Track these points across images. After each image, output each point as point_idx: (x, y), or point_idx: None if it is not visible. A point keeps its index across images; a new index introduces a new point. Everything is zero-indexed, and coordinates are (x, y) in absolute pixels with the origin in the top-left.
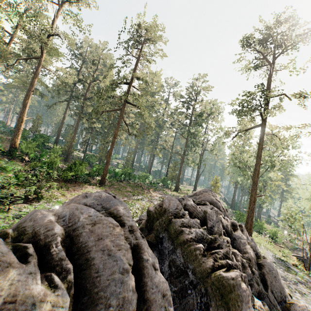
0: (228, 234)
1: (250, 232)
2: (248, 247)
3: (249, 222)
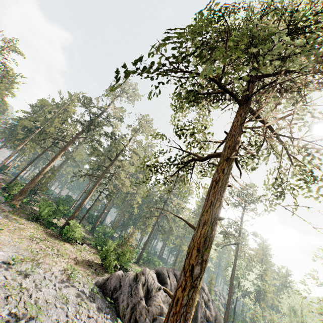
0: (205, 302)
1: (226, 320)
2: (212, 309)
3: (226, 312)
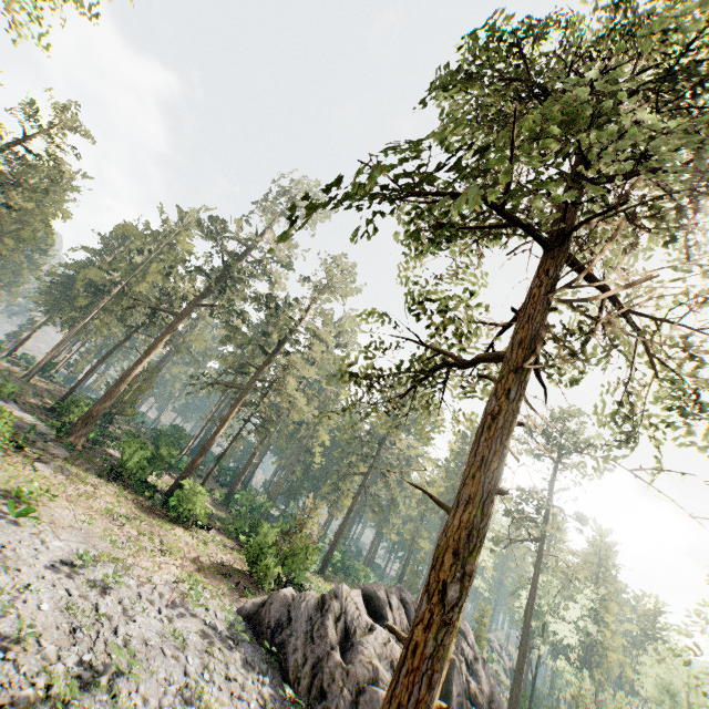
0: (467, 663)
1: (515, 705)
2: (483, 679)
3: (514, 688)
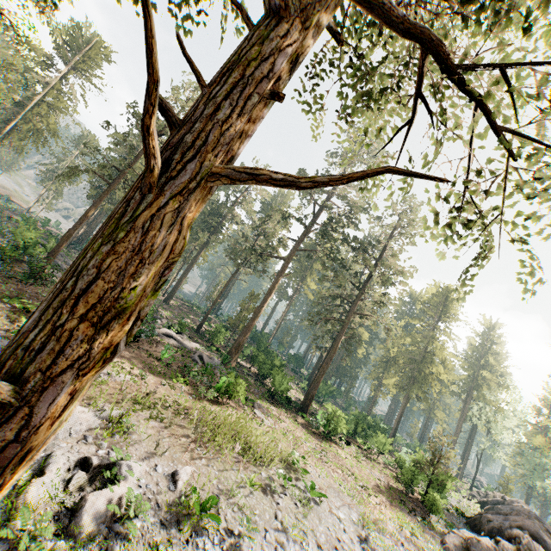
0: None
1: None
2: None
3: None
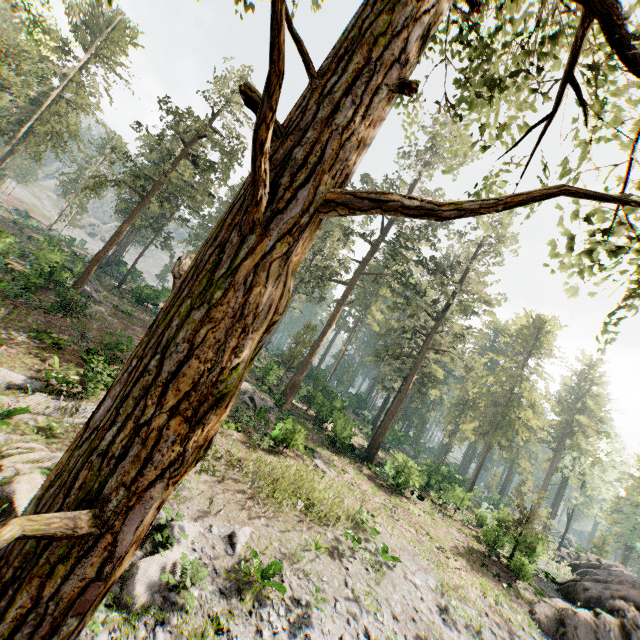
0: None
1: None
2: None
3: None
